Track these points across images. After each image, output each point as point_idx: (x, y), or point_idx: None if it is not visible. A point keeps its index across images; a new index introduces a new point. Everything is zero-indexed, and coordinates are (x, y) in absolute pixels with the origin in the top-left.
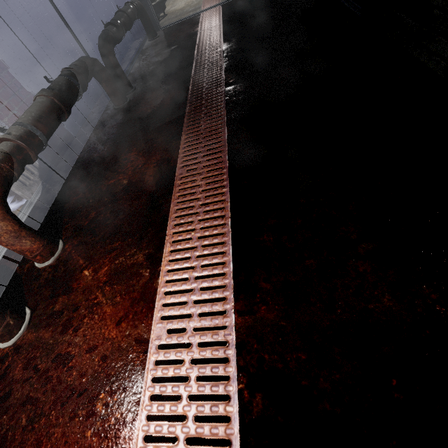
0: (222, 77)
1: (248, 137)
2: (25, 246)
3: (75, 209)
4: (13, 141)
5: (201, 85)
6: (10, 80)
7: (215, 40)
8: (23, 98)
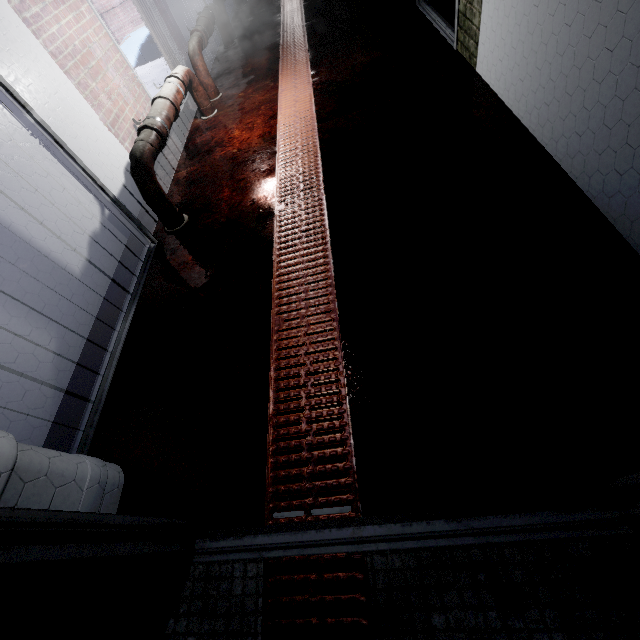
0: (303, 19)
1: (319, 38)
2: (210, 82)
3: (221, 85)
4: (200, 32)
5: (289, 25)
6: (171, 16)
7: (296, 1)
8: (176, 29)
